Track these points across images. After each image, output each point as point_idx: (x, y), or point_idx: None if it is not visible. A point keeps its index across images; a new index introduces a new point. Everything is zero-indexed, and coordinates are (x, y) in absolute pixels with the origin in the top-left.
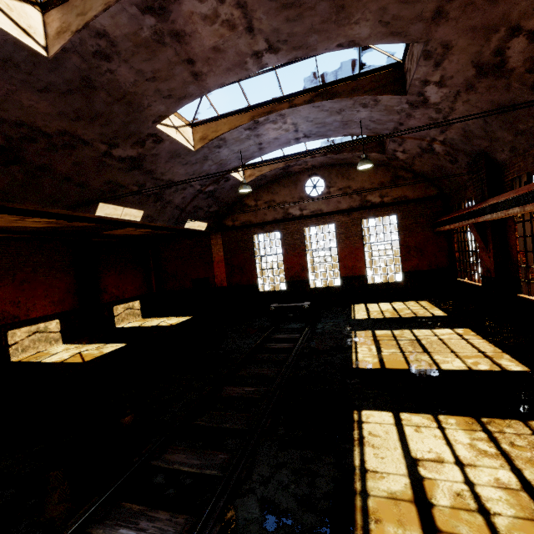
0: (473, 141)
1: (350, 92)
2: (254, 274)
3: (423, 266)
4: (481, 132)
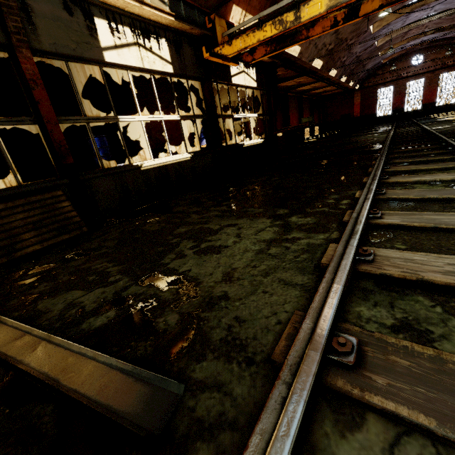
0: None
1: (450, 28)
2: (375, 108)
3: None
4: None
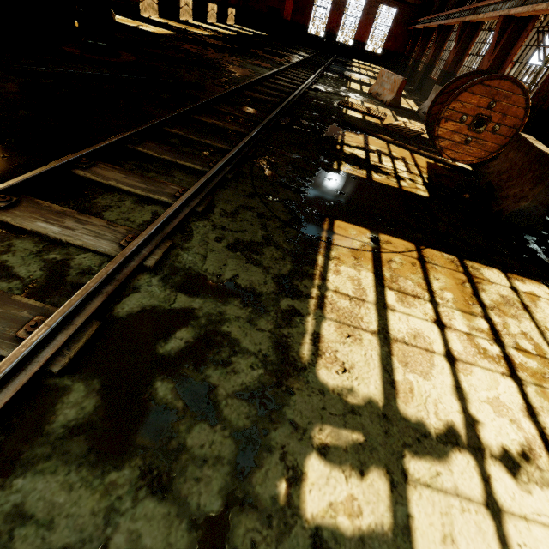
0: None
1: None
2: (309, 18)
3: (392, 48)
4: None
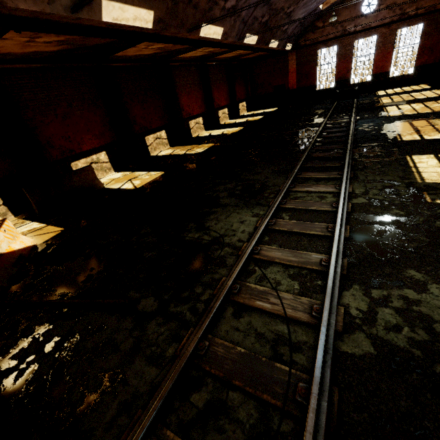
0: None
1: None
2: (314, 78)
3: (430, 61)
4: None
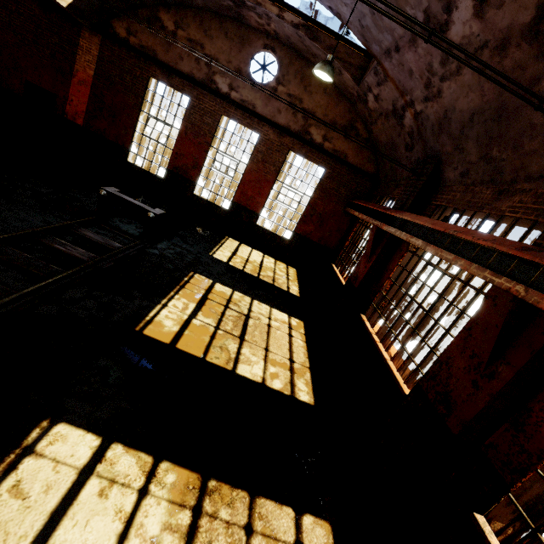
0: (442, 136)
1: None
2: (129, 133)
3: (315, 237)
4: (458, 130)
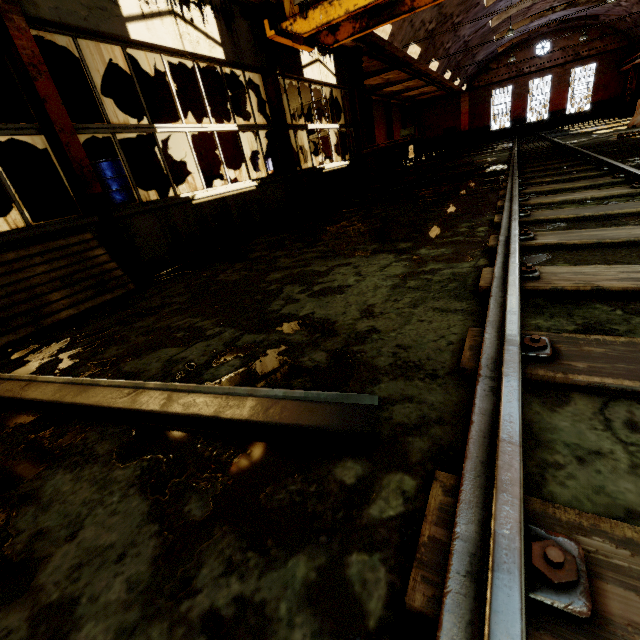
0: None
1: (585, 3)
2: (488, 119)
3: (605, 97)
4: None
